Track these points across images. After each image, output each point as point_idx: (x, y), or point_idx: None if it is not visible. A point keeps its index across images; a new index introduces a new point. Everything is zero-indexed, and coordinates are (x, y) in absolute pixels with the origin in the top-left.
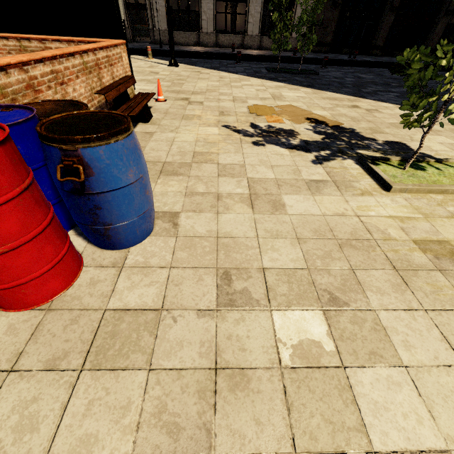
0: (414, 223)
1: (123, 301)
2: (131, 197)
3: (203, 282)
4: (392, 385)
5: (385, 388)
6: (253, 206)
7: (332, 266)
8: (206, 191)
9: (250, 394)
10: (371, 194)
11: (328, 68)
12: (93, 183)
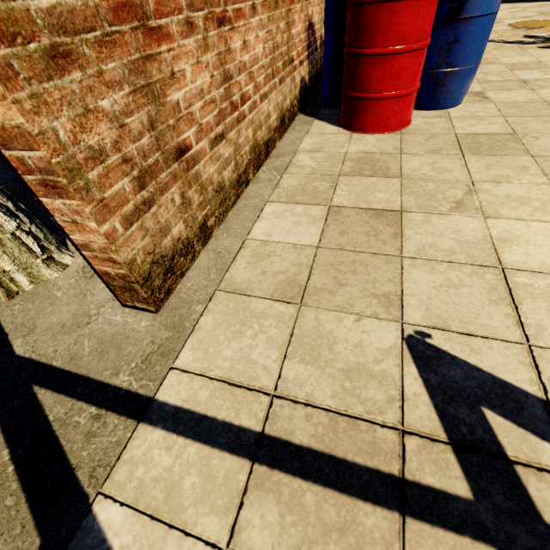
0: None
1: (468, 130)
2: (484, 33)
3: None
4: None
5: None
6: None
7: None
8: (503, 79)
9: None
10: None
11: None
12: (470, 4)
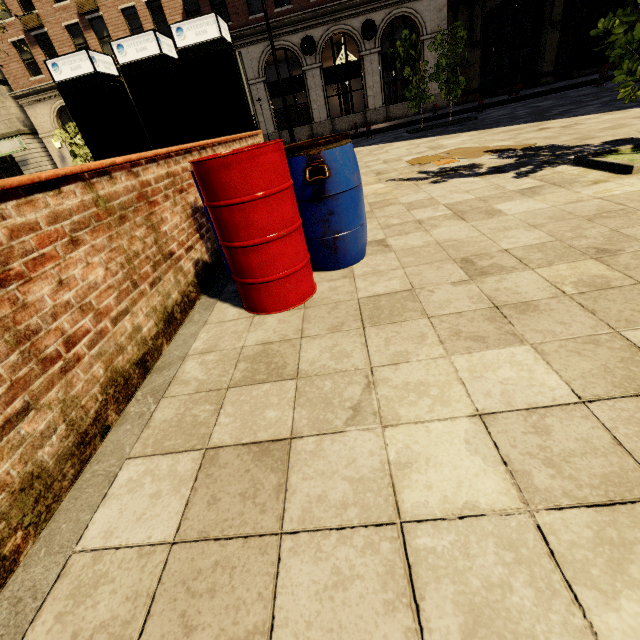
0: None
1: (370, 292)
2: (356, 202)
3: (444, 269)
4: None
5: None
6: (463, 218)
7: (586, 233)
8: (402, 221)
9: (543, 312)
10: (607, 181)
11: (487, 111)
12: (330, 185)
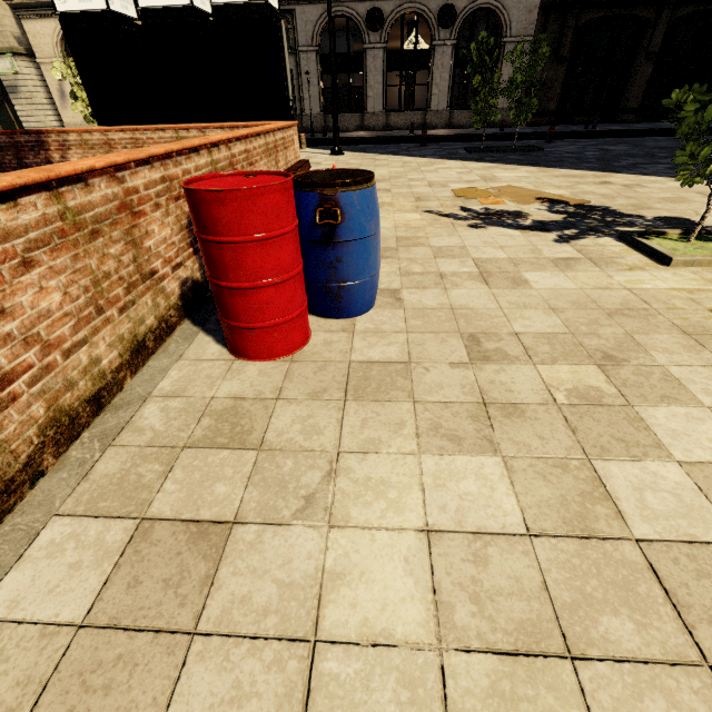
0: (708, 294)
1: (365, 356)
2: (369, 252)
3: (448, 343)
4: (692, 419)
5: (684, 421)
6: (487, 282)
7: (601, 331)
8: (424, 271)
9: (528, 420)
10: (643, 269)
11: (556, 142)
12: (342, 230)
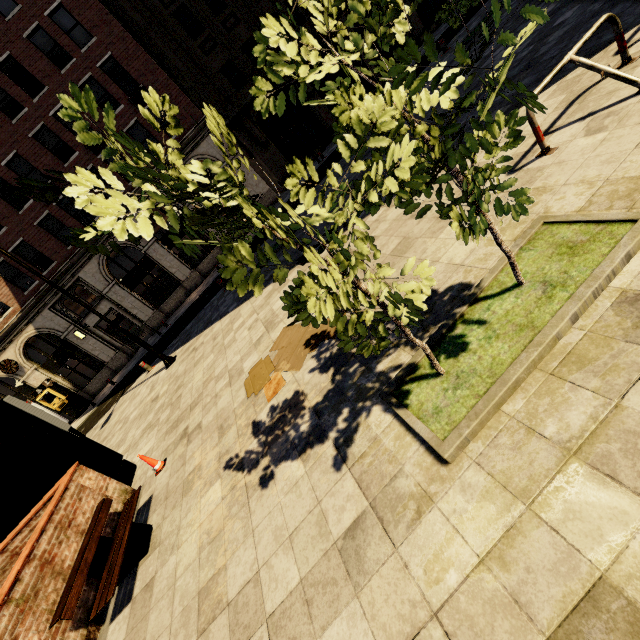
0: (522, 549)
1: None
2: None
3: None
4: None
5: None
6: None
7: None
8: None
9: None
10: (429, 496)
11: None
12: None
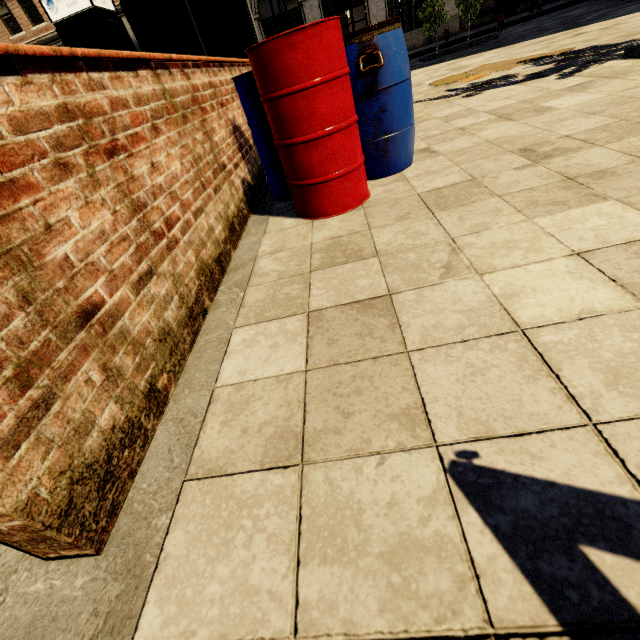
0: None
1: (429, 187)
2: (407, 98)
3: (503, 159)
4: None
5: None
6: (511, 119)
7: None
8: (442, 131)
9: (622, 175)
10: None
11: (508, 29)
12: (383, 76)
